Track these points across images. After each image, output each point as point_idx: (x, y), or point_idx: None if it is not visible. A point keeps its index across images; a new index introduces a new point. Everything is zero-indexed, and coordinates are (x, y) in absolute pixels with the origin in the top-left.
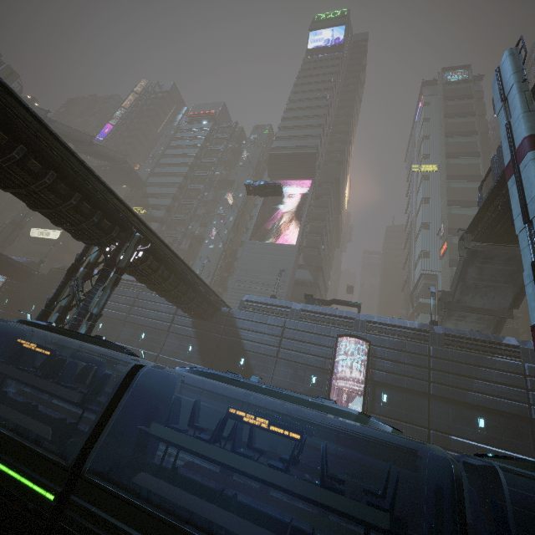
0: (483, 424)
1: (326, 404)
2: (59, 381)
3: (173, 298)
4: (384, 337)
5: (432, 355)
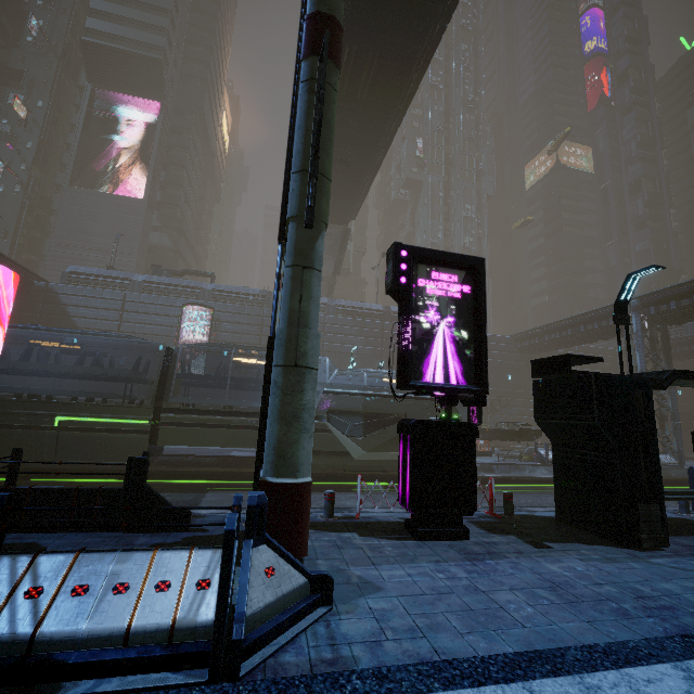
0: None
1: (105, 333)
2: None
3: None
4: (229, 304)
5: (265, 315)
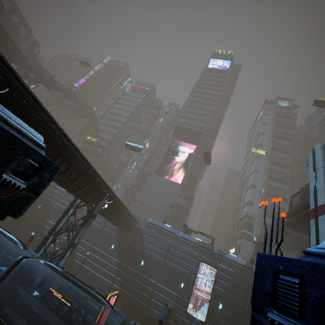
0: None
1: None
2: (73, 324)
3: (113, 222)
4: (226, 266)
5: (250, 285)
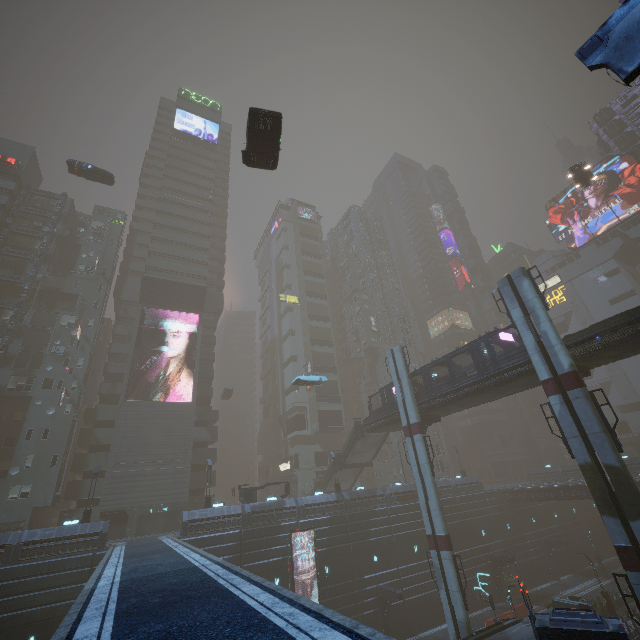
0: (377, 558)
1: None
2: None
3: None
4: (319, 516)
5: (349, 521)
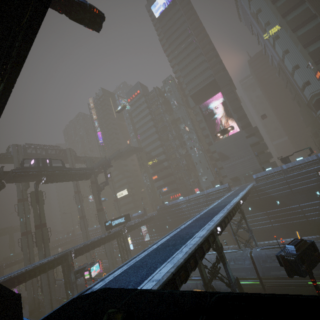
0: None
1: None
2: None
3: None
4: None
5: None
